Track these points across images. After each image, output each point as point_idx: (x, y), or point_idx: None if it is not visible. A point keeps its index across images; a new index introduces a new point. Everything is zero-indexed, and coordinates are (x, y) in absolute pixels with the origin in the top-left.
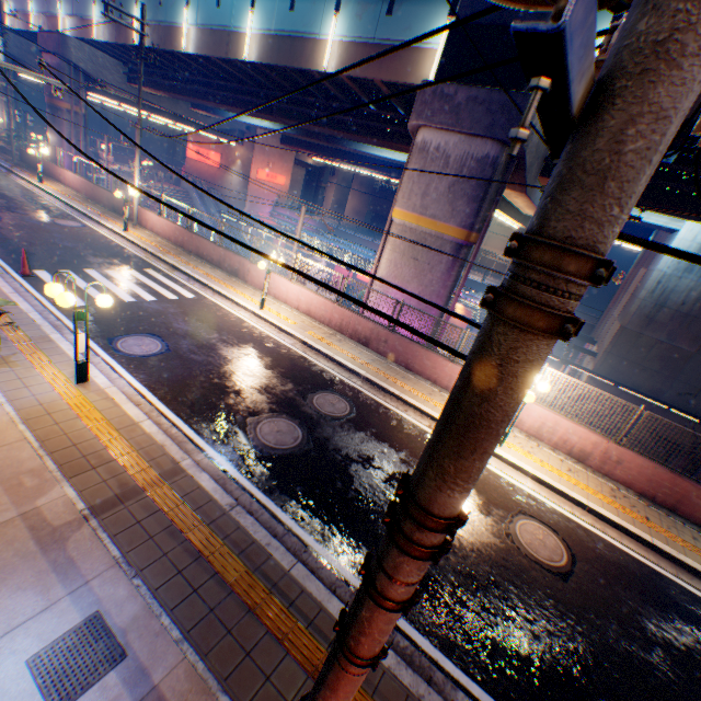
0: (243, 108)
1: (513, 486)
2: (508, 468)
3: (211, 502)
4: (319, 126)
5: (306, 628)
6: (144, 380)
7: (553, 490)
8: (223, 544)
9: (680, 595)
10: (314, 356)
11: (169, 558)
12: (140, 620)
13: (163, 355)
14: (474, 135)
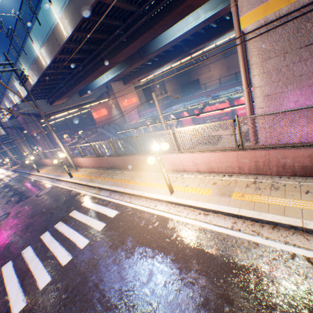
0: (91, 74)
1: None
2: None
3: None
4: (130, 44)
5: None
6: None
7: None
8: None
9: None
10: (277, 236)
11: None
12: None
13: None
14: None
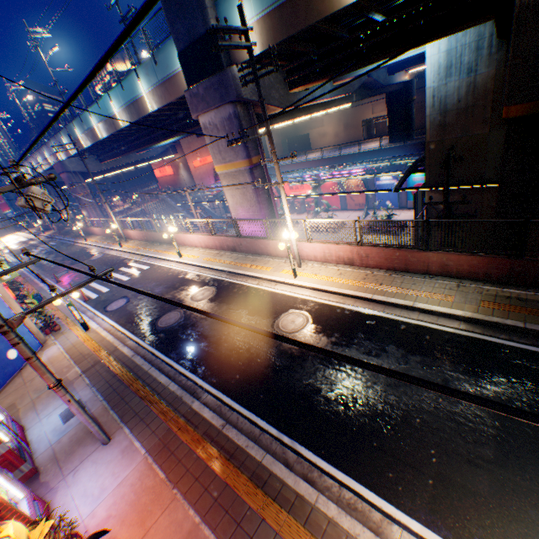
0: (147, 145)
1: (294, 298)
2: (298, 289)
3: (126, 356)
4: (180, 133)
5: (147, 386)
6: (115, 319)
7: (321, 291)
8: (126, 369)
9: (375, 322)
10: (204, 271)
11: (105, 379)
12: (92, 398)
13: (126, 305)
14: (218, 107)
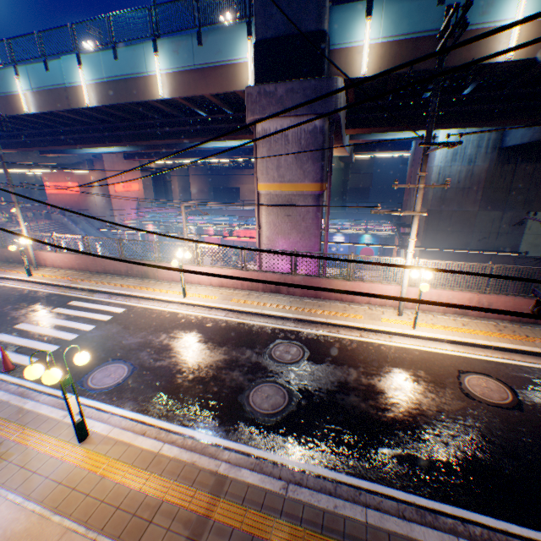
0: (94, 143)
1: (441, 355)
2: (428, 342)
3: (267, 494)
4: (165, 139)
5: None
6: (133, 407)
7: (465, 344)
8: (304, 530)
9: None
10: (248, 318)
11: None
12: None
13: (134, 374)
14: (301, 115)
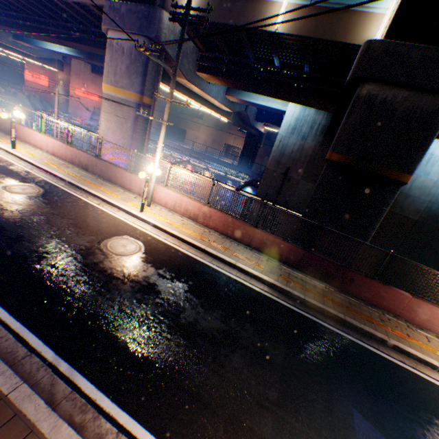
0: (32, 32)
1: (133, 228)
2: (141, 222)
3: None
4: (78, 43)
5: None
6: None
7: (162, 230)
8: None
9: (203, 268)
10: (38, 172)
11: None
12: None
13: None
14: (134, 34)
